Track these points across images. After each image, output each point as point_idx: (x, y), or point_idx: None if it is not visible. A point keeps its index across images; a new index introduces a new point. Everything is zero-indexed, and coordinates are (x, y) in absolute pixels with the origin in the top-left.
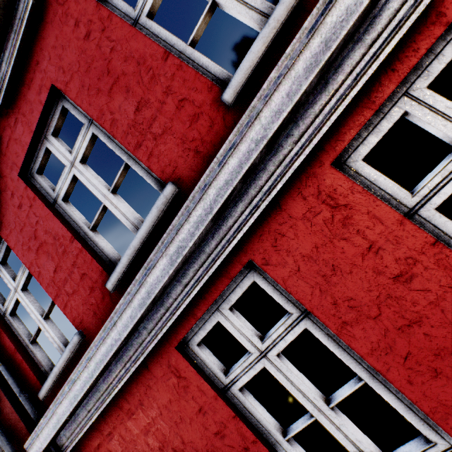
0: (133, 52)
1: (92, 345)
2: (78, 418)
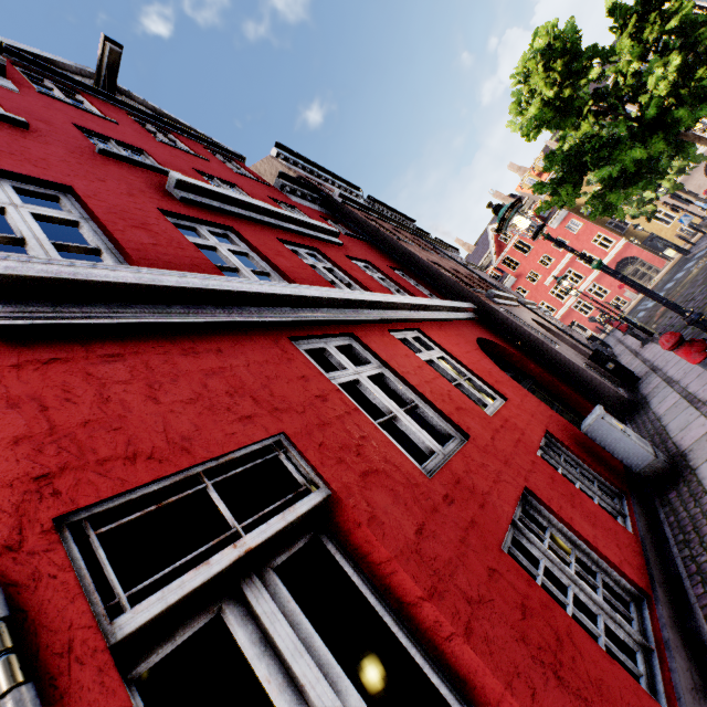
0: (297, 260)
1: (224, 277)
2: (69, 307)
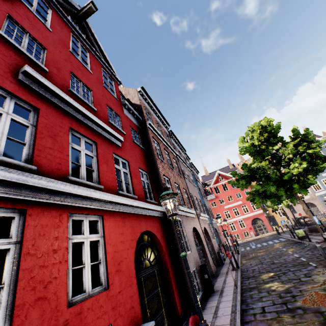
0: (64, 144)
1: None
2: None
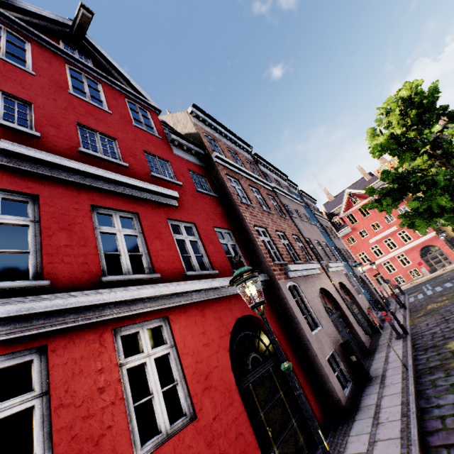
0: (87, 233)
1: None
2: None
